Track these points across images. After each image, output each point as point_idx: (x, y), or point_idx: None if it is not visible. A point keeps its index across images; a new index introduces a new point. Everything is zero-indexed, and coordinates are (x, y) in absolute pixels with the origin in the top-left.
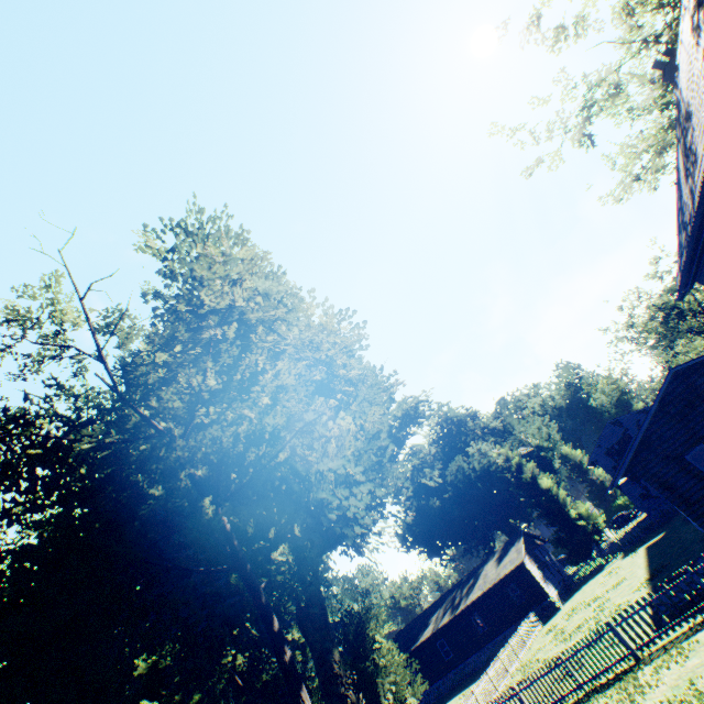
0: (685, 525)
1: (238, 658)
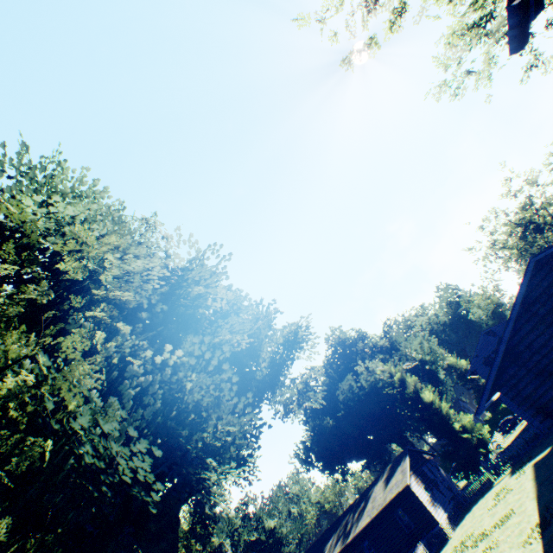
0: None
1: None
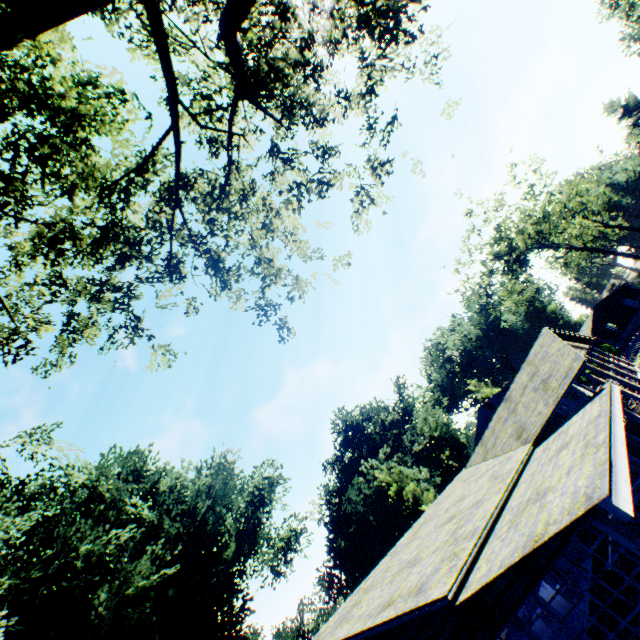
0: None
1: None
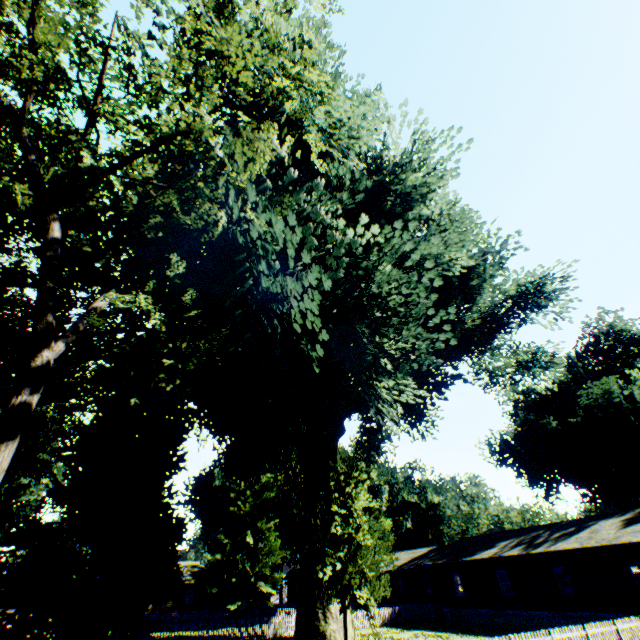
0: None
1: None
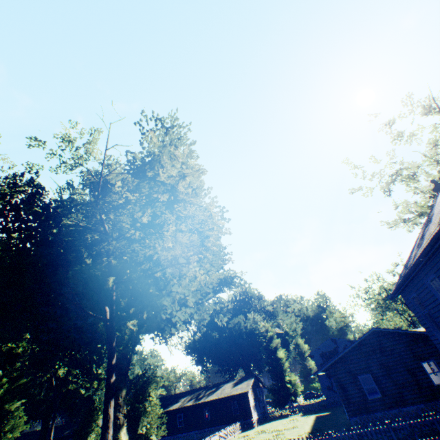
0: (342, 413)
1: (61, 368)
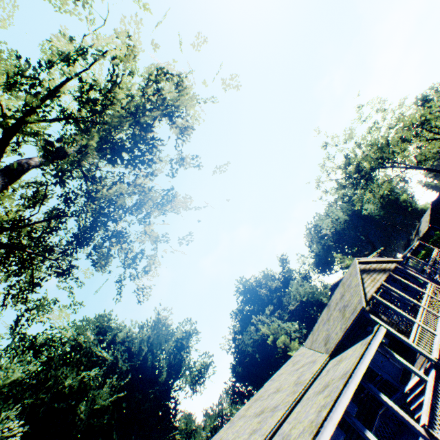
0: None
1: None
